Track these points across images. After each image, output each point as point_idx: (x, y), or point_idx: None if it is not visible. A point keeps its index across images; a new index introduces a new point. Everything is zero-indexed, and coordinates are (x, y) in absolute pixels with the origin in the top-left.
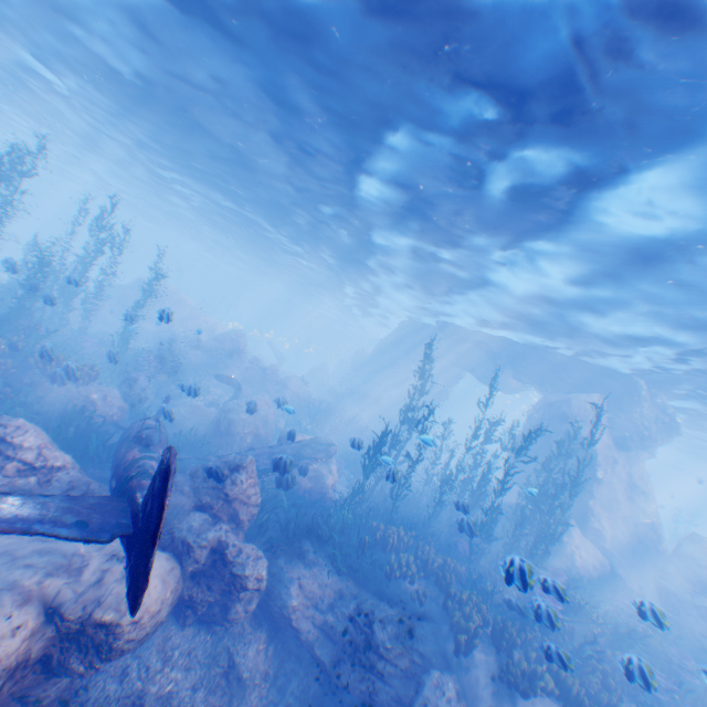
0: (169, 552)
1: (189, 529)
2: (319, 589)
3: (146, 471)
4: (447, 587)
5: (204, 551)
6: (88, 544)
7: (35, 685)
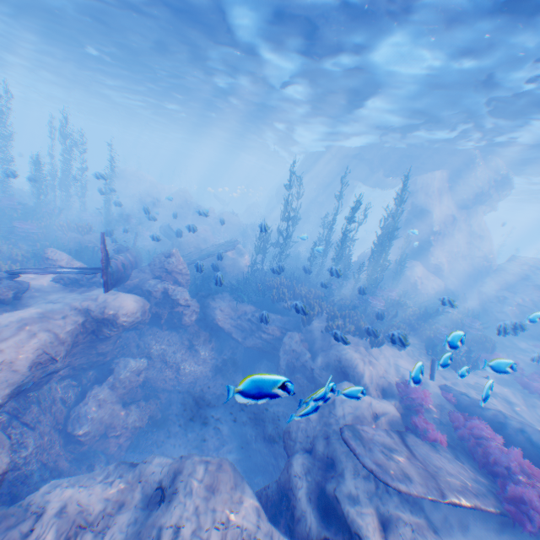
0: (142, 296)
1: (149, 285)
2: (232, 310)
3: (113, 257)
4: (306, 300)
5: (157, 292)
6: (99, 292)
7: (95, 342)
